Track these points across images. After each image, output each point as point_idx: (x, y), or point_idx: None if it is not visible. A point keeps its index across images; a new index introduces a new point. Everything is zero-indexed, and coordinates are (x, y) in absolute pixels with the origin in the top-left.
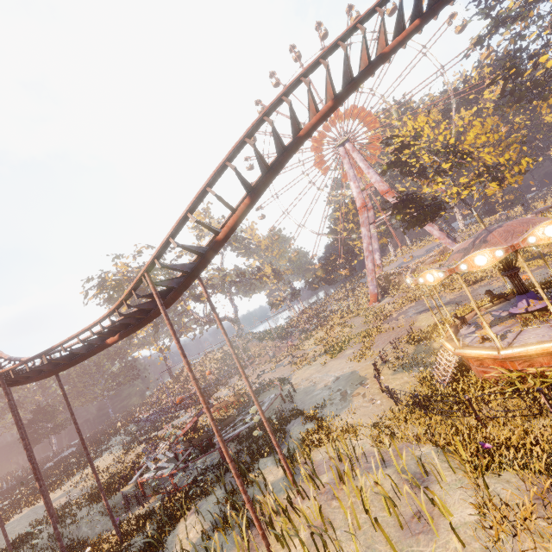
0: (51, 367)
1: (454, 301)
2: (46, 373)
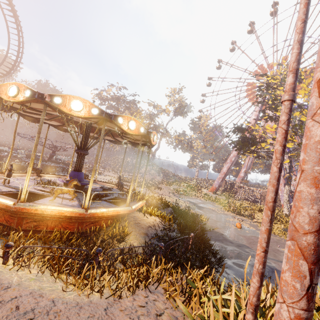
0: None
1: (203, 208)
2: None
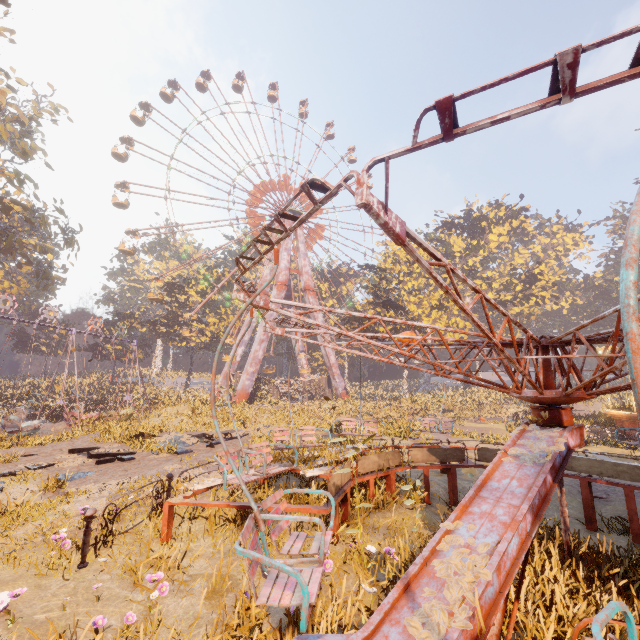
0: None
1: None
2: None
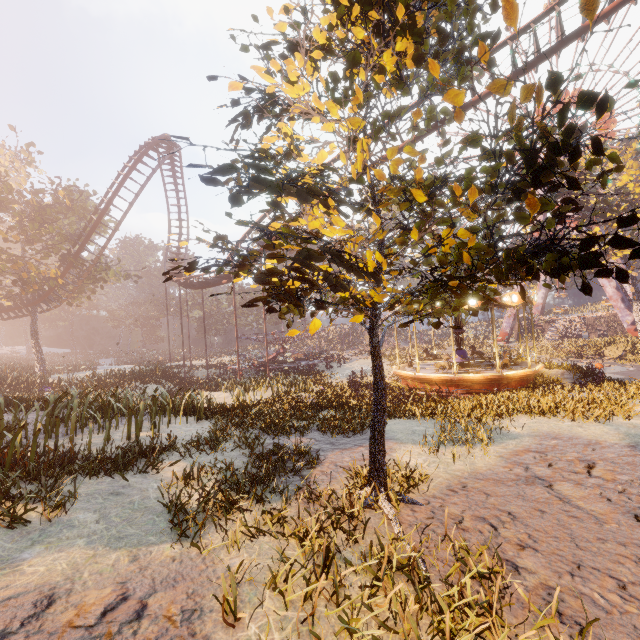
0: (198, 285)
1: None
2: (196, 287)
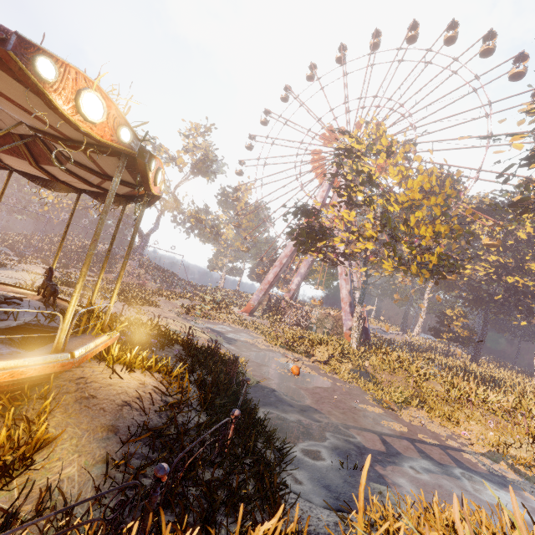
0: None
1: (236, 341)
2: None
